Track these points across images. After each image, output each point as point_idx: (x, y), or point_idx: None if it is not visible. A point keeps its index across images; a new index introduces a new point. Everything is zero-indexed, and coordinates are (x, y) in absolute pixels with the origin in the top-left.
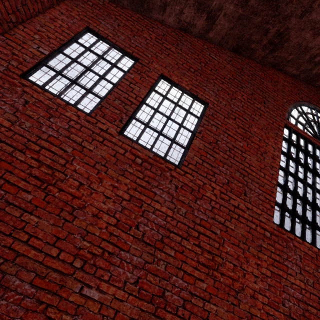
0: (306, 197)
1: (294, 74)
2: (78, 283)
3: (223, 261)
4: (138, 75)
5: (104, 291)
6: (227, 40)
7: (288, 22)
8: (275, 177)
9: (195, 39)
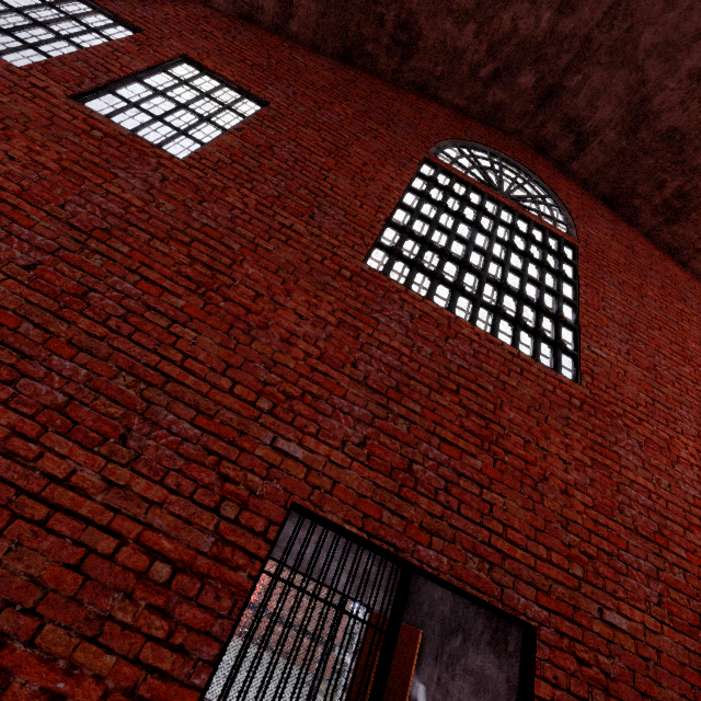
0: (447, 247)
1: (460, 106)
2: None
3: (236, 284)
4: (135, 46)
5: None
6: (323, 37)
7: (408, 0)
8: (386, 211)
9: (267, 33)
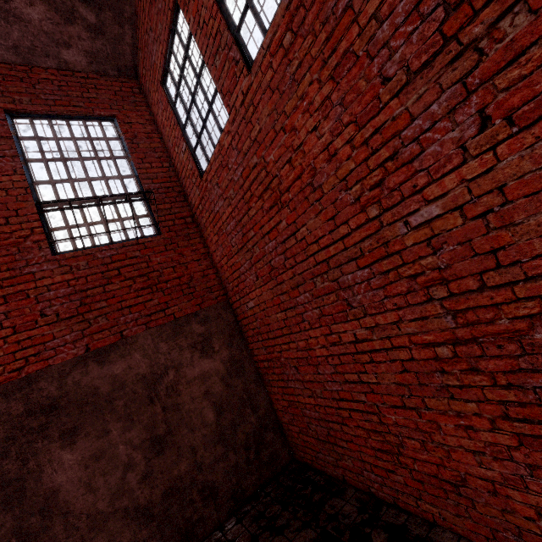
0: None
1: None
2: (398, 225)
3: None
4: (190, 5)
5: (442, 195)
6: None
7: None
8: None
9: None
